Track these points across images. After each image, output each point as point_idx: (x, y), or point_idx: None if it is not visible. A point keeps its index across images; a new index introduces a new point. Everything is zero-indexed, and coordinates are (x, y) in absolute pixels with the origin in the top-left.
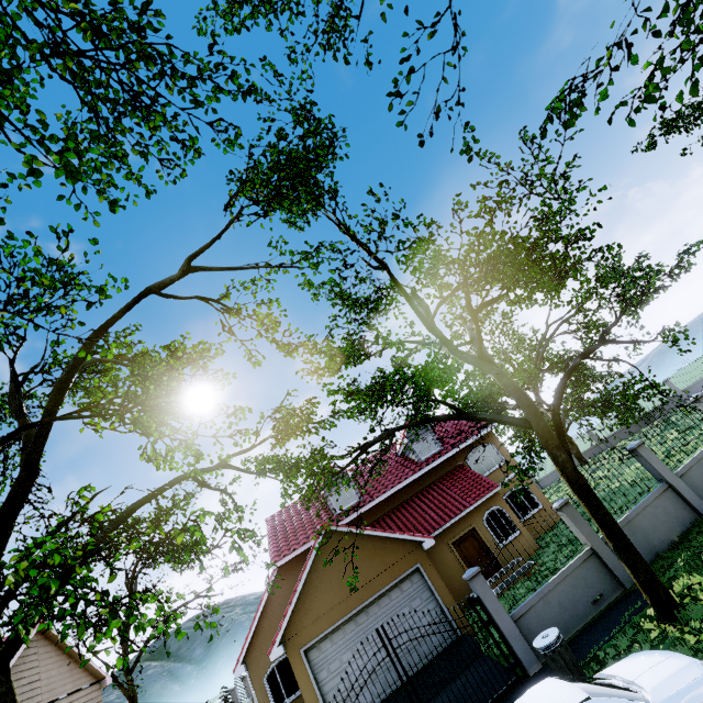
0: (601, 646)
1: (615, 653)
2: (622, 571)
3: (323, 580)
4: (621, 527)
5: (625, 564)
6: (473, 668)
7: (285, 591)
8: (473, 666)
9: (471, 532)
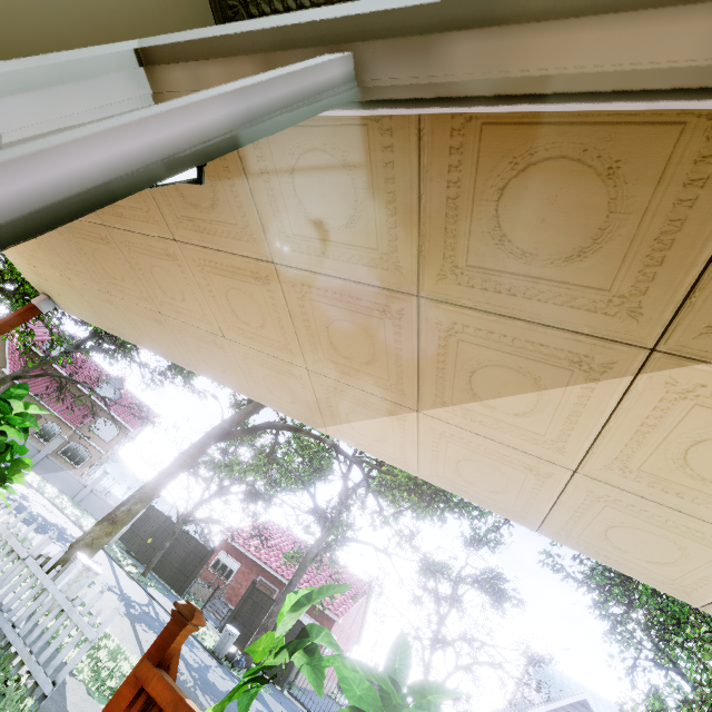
0: None
1: None
2: None
3: None
4: None
5: None
6: None
7: None
8: None
9: (40, 416)
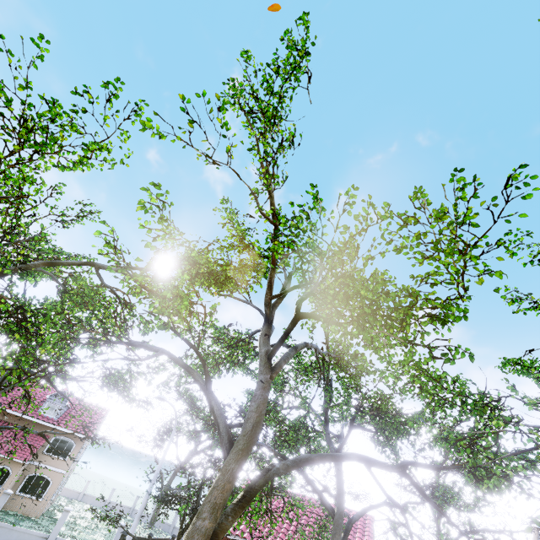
0: None
1: None
2: None
3: None
4: None
5: None
6: None
7: None
8: None
9: None
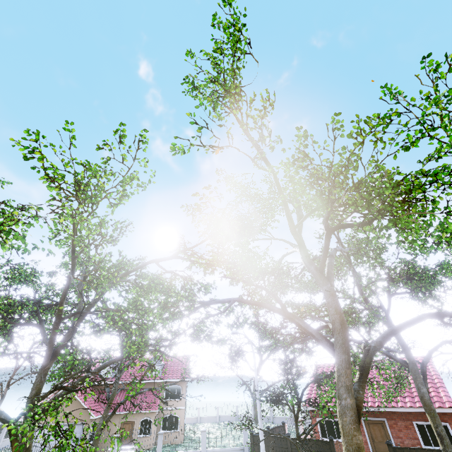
0: None
1: None
2: None
3: None
4: None
5: None
6: None
7: None
8: None
9: (133, 422)
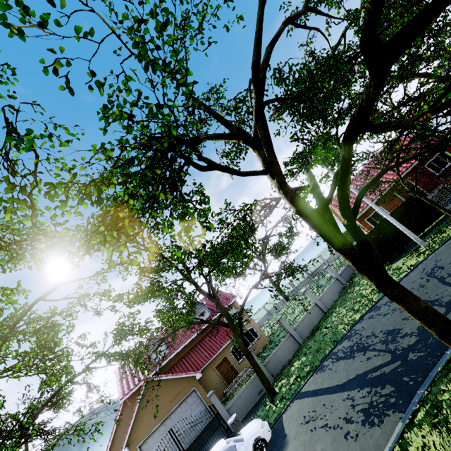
0: (255, 414)
1: (256, 417)
2: (270, 377)
3: (147, 408)
4: (271, 357)
5: (260, 381)
6: (217, 432)
7: (128, 413)
8: (210, 434)
9: (225, 359)
